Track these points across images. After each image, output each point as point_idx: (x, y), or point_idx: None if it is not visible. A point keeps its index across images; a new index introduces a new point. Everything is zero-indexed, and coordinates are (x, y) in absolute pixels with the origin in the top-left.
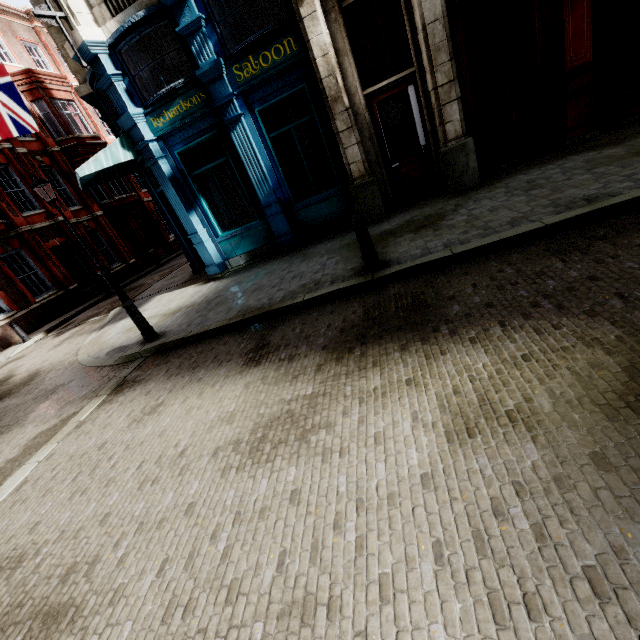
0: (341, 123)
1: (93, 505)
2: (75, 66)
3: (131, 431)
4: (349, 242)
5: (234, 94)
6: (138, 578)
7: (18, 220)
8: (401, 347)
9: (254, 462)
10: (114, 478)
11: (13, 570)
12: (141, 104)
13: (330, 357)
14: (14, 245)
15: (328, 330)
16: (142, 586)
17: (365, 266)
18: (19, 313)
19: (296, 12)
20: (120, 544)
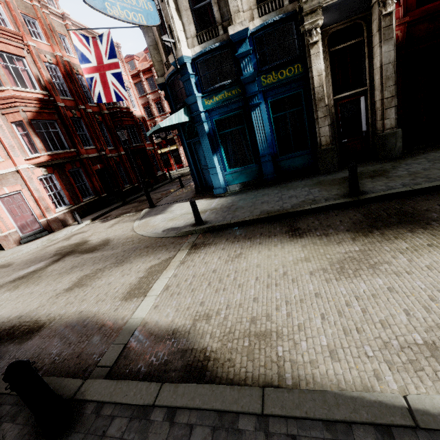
0: (321, 113)
1: (239, 294)
2: (158, 67)
3: (231, 265)
4: (319, 181)
5: (259, 91)
6: (309, 321)
7: (82, 151)
8: (409, 231)
9: (346, 277)
10: (242, 284)
11: (207, 320)
12: (201, 91)
13: (357, 234)
14: (77, 165)
15: (342, 223)
16: (316, 323)
17: (350, 192)
18: (74, 207)
19: (307, 51)
20: (280, 309)
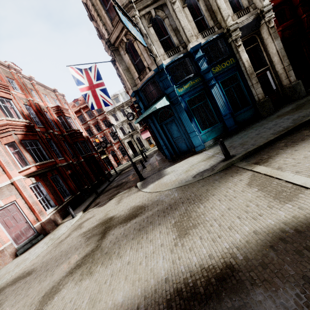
0: (254, 81)
1: None
2: (131, 82)
3: None
4: (276, 116)
5: (213, 76)
6: None
7: (57, 161)
8: None
9: None
10: None
11: None
12: (174, 84)
13: None
14: (55, 172)
15: None
16: None
17: None
18: (59, 207)
19: (236, 50)
20: None
